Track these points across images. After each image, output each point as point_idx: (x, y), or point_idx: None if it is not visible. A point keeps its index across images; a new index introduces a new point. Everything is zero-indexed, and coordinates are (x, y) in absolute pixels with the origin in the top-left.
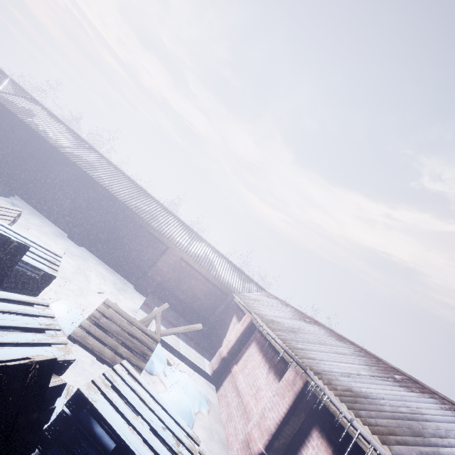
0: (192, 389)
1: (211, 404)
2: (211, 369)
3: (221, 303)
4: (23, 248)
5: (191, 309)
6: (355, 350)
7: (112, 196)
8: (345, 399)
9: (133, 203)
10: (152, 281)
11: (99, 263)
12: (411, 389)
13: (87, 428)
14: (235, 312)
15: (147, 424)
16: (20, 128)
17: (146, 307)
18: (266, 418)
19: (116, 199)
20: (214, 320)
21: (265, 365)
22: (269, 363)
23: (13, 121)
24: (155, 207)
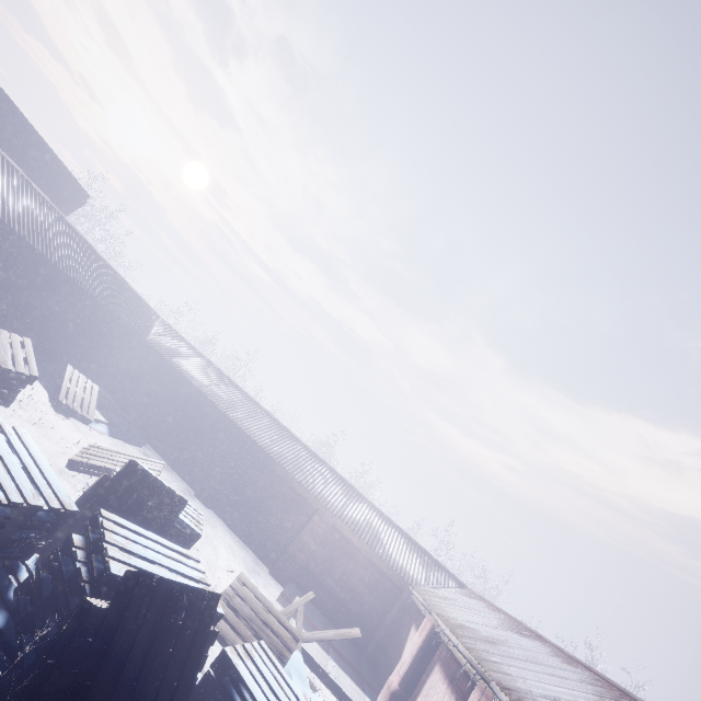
0: None
1: None
2: None
3: (393, 604)
4: (183, 502)
5: (348, 612)
6: (588, 677)
7: (251, 441)
8: None
9: (274, 449)
10: (293, 561)
11: (227, 532)
12: None
13: (229, 694)
14: (414, 619)
15: None
16: (165, 369)
17: (284, 600)
18: None
19: (255, 444)
20: (383, 633)
21: (451, 698)
22: (455, 693)
23: (159, 363)
24: (301, 453)
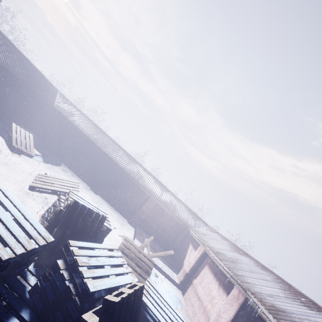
0: (172, 293)
1: (181, 304)
2: (179, 280)
3: (181, 234)
4: (104, 218)
5: (162, 237)
6: (274, 277)
7: (117, 164)
8: (271, 311)
9: (128, 168)
10: (139, 218)
11: (107, 205)
12: (311, 308)
13: (144, 316)
14: (191, 241)
15: (167, 316)
16: (67, 123)
17: (138, 236)
18: (221, 317)
19: (119, 166)
20: (176, 245)
21: (216, 282)
22: (218, 281)
23: (63, 120)
24: (140, 169)
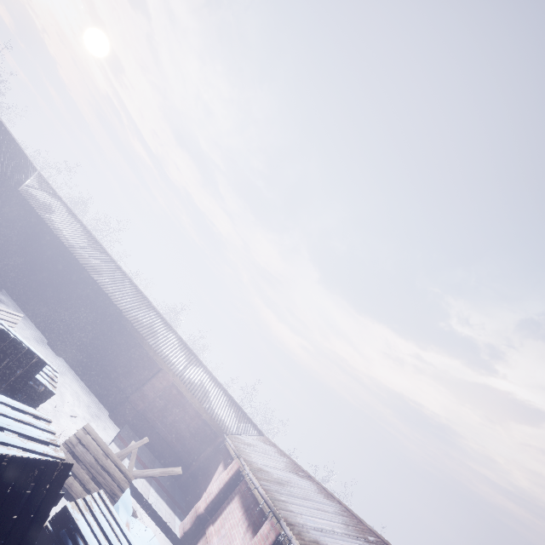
0: None
1: None
2: (182, 530)
3: (209, 446)
4: (41, 364)
5: (171, 450)
6: (339, 509)
7: (113, 304)
8: None
9: (133, 314)
10: (133, 408)
11: (75, 379)
12: None
13: None
14: (223, 458)
15: None
16: (35, 222)
17: (120, 441)
18: None
19: (116, 308)
20: (196, 467)
21: (244, 523)
22: (248, 520)
23: (30, 215)
24: (156, 320)
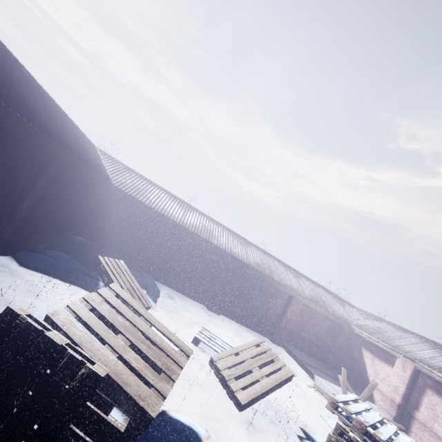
0: None
1: None
2: (388, 415)
3: (338, 335)
4: None
5: (315, 346)
6: None
7: (238, 261)
8: None
9: (252, 261)
10: (285, 331)
11: (239, 327)
12: None
13: None
14: (361, 344)
15: None
16: (140, 209)
17: (308, 366)
18: None
19: (242, 263)
20: (338, 352)
21: None
22: None
23: (132, 204)
24: (259, 254)
